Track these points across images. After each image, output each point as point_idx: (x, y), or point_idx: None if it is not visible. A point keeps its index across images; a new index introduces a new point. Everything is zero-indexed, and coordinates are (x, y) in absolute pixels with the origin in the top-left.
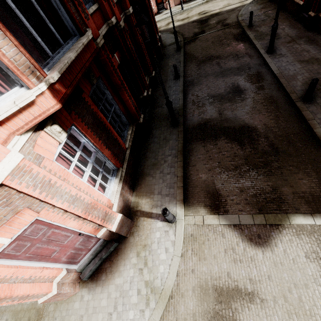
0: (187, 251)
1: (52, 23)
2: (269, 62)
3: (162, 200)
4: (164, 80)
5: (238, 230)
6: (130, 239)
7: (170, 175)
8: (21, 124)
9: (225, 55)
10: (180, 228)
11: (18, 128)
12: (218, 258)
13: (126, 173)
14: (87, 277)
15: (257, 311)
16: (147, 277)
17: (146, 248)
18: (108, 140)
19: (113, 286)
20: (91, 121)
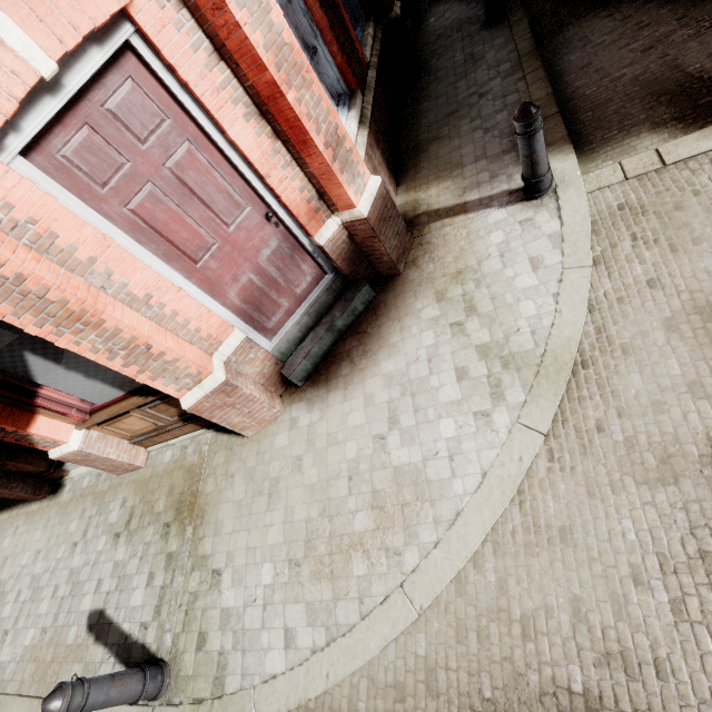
0: (616, 246)
1: None
2: None
3: (494, 166)
4: None
5: None
6: (409, 275)
7: (506, 112)
8: None
9: None
10: (577, 195)
11: None
12: None
13: (375, 120)
14: (299, 374)
15: None
16: (481, 336)
17: (464, 276)
18: None
19: (376, 380)
20: None
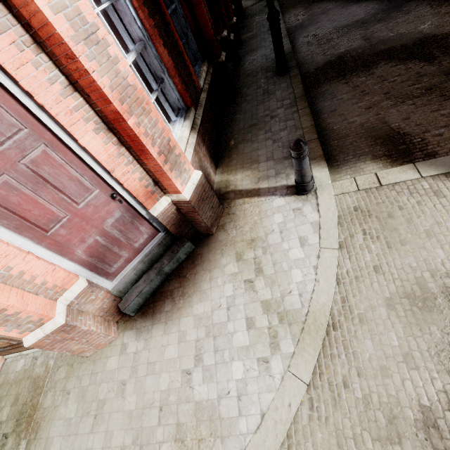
0: (353, 237)
1: None
2: None
3: (278, 166)
4: (252, 36)
5: None
6: (219, 236)
7: (286, 131)
8: None
9: None
10: (329, 197)
11: None
12: (439, 235)
13: (203, 126)
14: (132, 307)
15: None
16: (265, 293)
17: (256, 243)
18: (167, 37)
19: (189, 320)
20: None
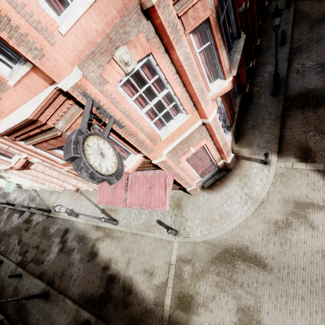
0: (277, 182)
1: (227, 35)
2: None
3: (260, 150)
4: (267, 47)
5: (321, 174)
6: (234, 171)
7: (267, 134)
8: (214, 97)
9: None
10: (273, 168)
11: (212, 99)
12: (300, 187)
13: (234, 130)
14: (206, 186)
15: (323, 215)
16: (246, 191)
17: (246, 177)
18: (230, 105)
19: (223, 193)
20: (226, 93)
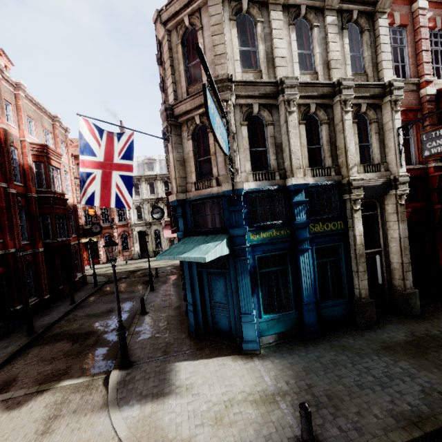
0: None
1: None
2: (145, 295)
3: None
4: (60, 305)
5: (3, 403)
6: None
7: None
8: None
9: (126, 291)
10: None
11: None
12: None
13: None
14: None
15: None
16: None
17: None
18: None
19: None
20: None
